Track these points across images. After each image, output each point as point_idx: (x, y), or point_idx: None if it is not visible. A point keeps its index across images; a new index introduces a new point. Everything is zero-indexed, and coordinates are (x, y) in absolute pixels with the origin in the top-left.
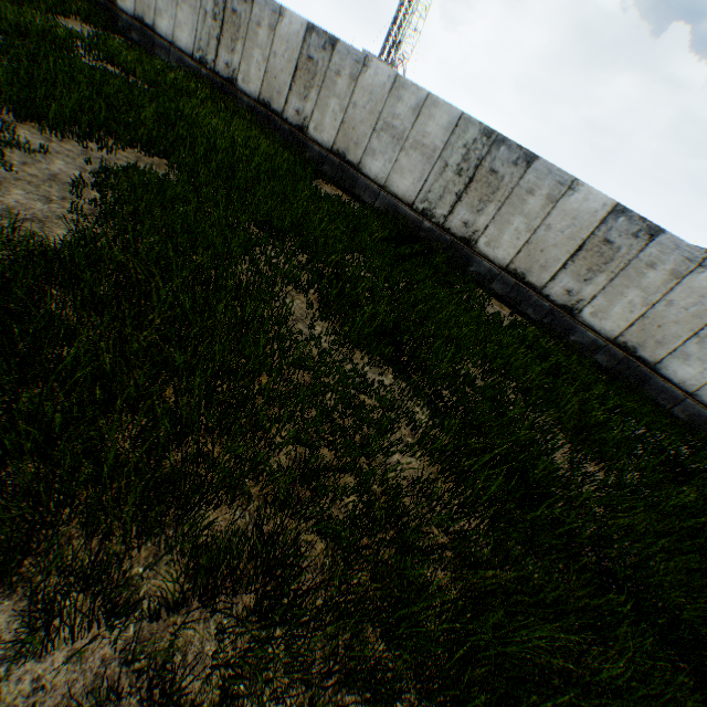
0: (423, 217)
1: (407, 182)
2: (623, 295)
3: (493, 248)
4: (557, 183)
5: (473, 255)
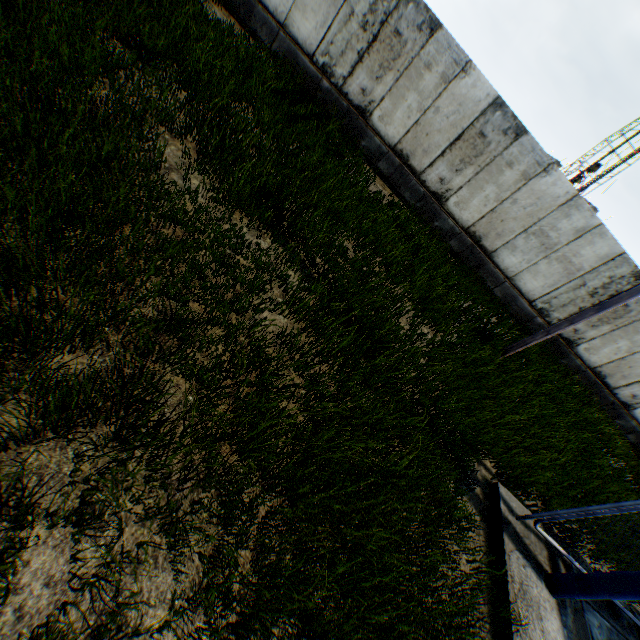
0: (323, 74)
1: (309, 26)
2: (483, 189)
3: (385, 124)
4: (453, 63)
5: (366, 129)
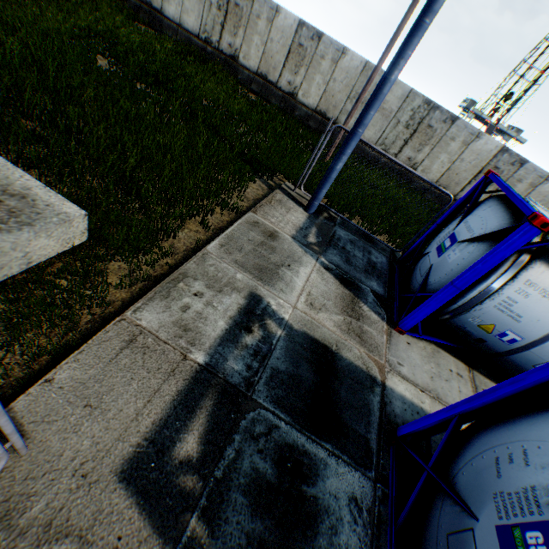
0: (206, 45)
1: (192, 21)
2: (314, 80)
3: (247, 61)
4: (270, 10)
5: (238, 68)
